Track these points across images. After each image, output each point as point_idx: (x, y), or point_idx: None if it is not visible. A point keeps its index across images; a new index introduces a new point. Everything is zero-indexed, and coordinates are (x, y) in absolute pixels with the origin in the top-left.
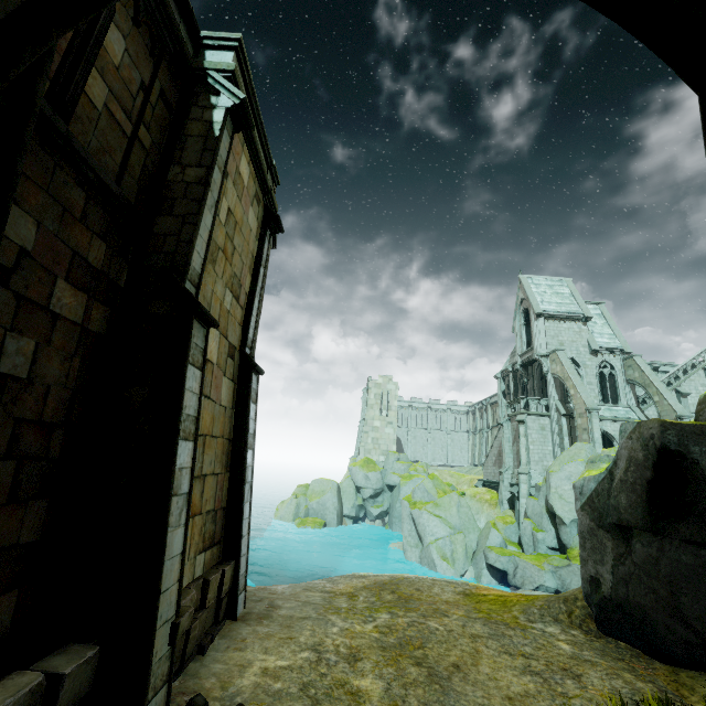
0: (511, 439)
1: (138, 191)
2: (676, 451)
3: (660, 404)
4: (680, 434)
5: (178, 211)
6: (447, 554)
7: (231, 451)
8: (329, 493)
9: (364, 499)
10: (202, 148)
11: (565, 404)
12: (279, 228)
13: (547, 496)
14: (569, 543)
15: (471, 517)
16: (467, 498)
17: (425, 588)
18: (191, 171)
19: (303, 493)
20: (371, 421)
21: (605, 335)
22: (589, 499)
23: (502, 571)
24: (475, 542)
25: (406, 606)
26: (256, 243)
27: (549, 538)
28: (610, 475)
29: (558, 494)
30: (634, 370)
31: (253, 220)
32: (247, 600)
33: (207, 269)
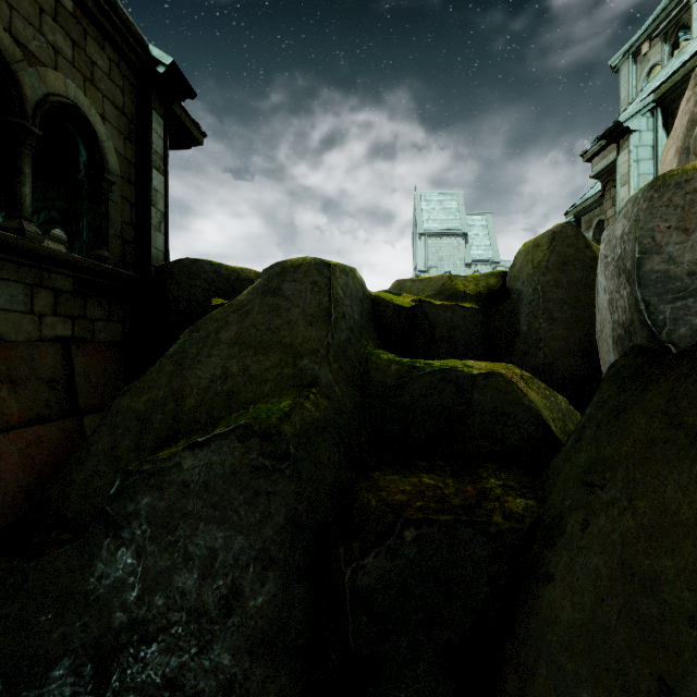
0: None
1: None
2: None
3: None
4: None
5: None
6: None
7: None
8: None
9: None
10: None
11: None
12: None
13: None
14: None
15: None
16: None
17: None
18: None
19: None
20: None
21: (481, 247)
22: None
23: None
24: None
25: None
26: None
27: None
28: None
29: None
30: None
31: None
32: None
33: None
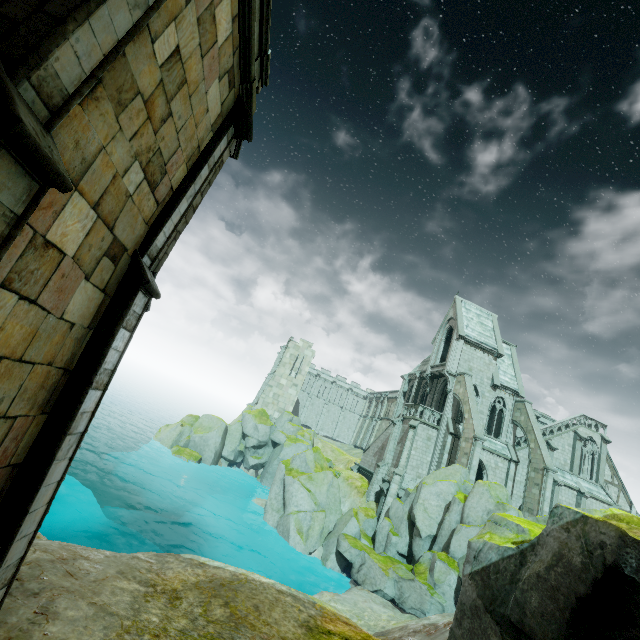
0: (398, 438)
1: None
2: (631, 578)
3: (534, 451)
4: None
5: None
6: (304, 528)
7: (63, 385)
8: (215, 432)
9: (246, 447)
10: None
11: (455, 423)
12: (247, 133)
13: (413, 505)
14: (418, 555)
15: (338, 499)
16: (340, 478)
17: (265, 607)
18: None
19: (191, 423)
20: (278, 378)
21: (508, 375)
22: (484, 570)
23: (348, 561)
24: (334, 523)
25: (233, 636)
26: (210, 133)
27: (402, 544)
28: (521, 557)
29: (424, 507)
30: (522, 413)
31: (215, 100)
32: (18, 588)
33: (101, 107)
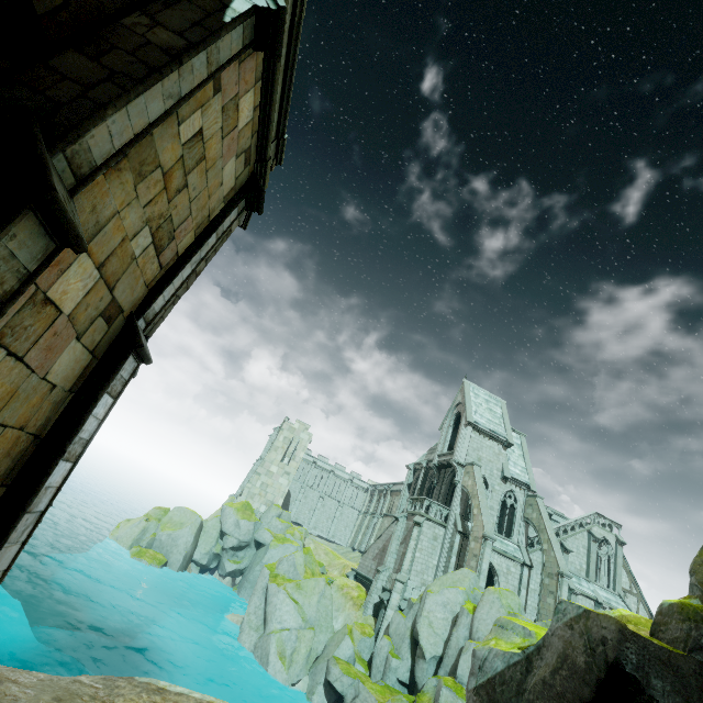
0: (401, 538)
1: (62, 6)
2: (632, 676)
3: (547, 553)
4: (641, 652)
5: (109, 61)
6: (287, 651)
7: (30, 454)
8: (187, 528)
9: (224, 548)
10: (196, 20)
11: (464, 520)
12: (258, 206)
13: (417, 619)
14: (422, 683)
15: (330, 613)
16: (333, 587)
17: None
18: (163, 33)
19: (158, 518)
20: (269, 464)
21: (518, 466)
22: (490, 682)
23: (339, 693)
24: (324, 645)
25: None
26: (222, 204)
27: (403, 669)
28: (527, 663)
29: (429, 620)
30: (534, 510)
31: (230, 175)
32: None
33: (123, 177)
